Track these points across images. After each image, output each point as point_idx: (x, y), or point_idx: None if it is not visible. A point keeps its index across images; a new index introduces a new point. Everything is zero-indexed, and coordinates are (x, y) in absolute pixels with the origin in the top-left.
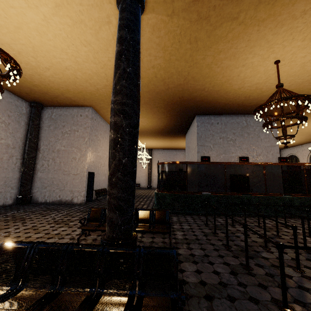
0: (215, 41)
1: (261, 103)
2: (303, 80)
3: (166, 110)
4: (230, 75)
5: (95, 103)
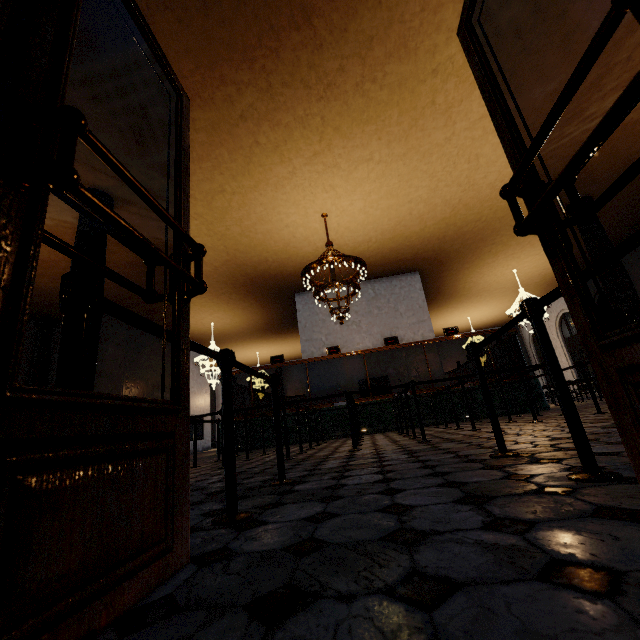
0: (223, 212)
1: (372, 261)
2: (392, 226)
3: (242, 294)
4: (283, 239)
5: (129, 304)
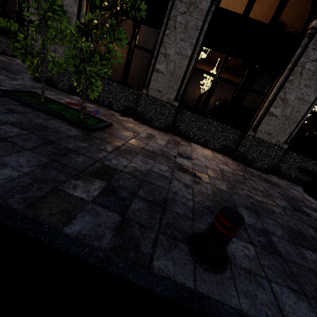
0: None
1: None
2: None
3: None
4: None
5: None
